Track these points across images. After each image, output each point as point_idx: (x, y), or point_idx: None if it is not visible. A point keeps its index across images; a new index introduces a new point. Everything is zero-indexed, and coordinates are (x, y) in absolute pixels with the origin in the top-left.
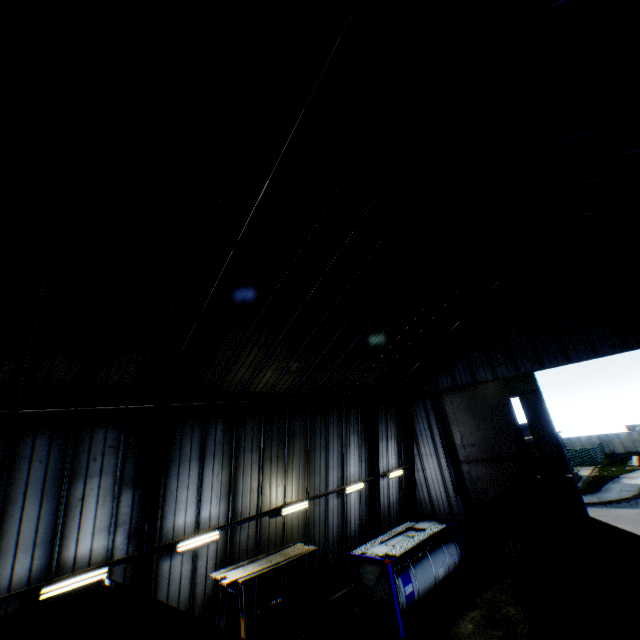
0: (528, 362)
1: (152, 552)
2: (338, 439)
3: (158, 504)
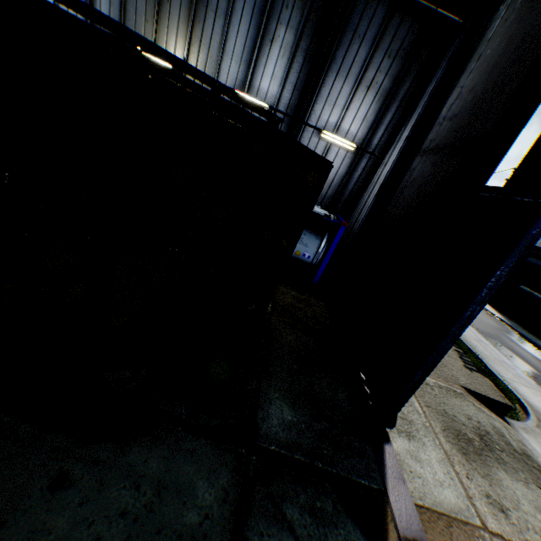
0: None
1: None
2: (253, 17)
3: None
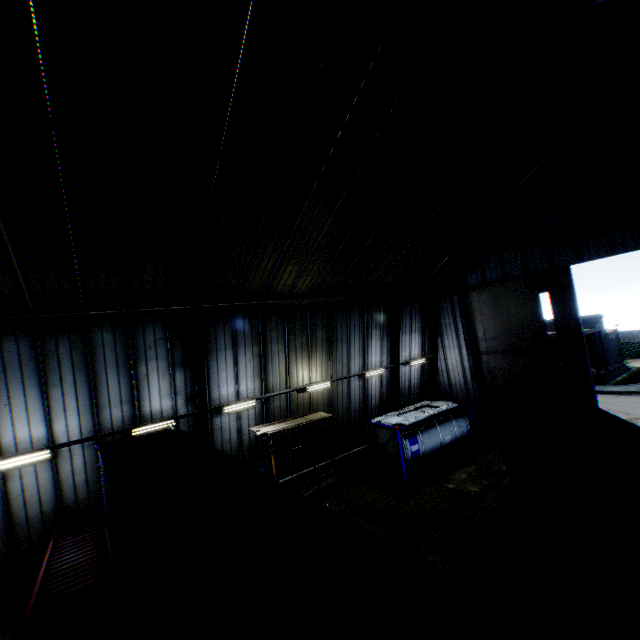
0: (565, 255)
1: (204, 412)
2: (360, 333)
3: (204, 381)
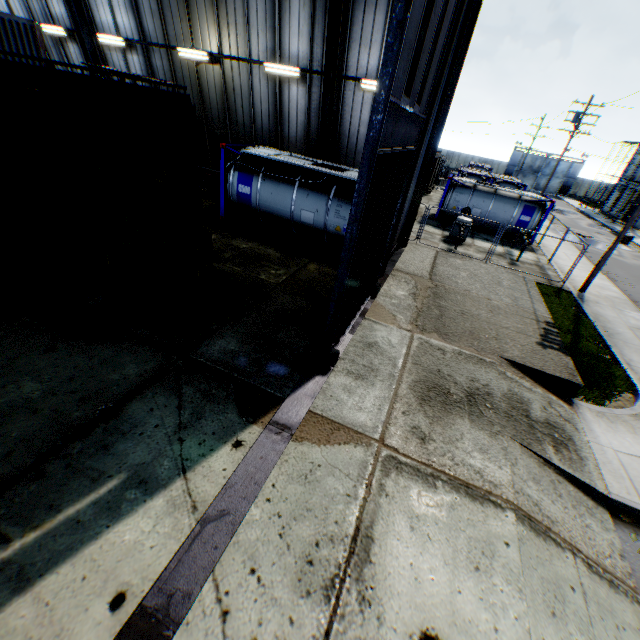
0: None
1: (81, 31)
2: None
3: None
